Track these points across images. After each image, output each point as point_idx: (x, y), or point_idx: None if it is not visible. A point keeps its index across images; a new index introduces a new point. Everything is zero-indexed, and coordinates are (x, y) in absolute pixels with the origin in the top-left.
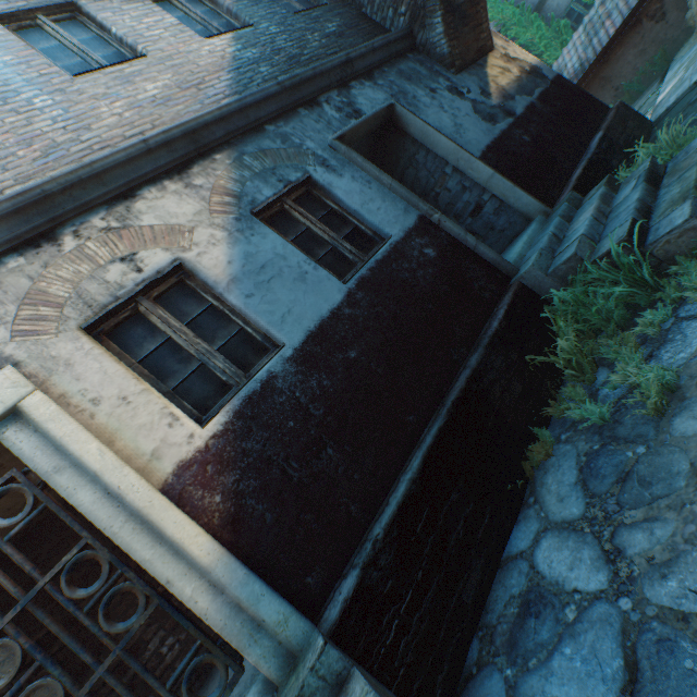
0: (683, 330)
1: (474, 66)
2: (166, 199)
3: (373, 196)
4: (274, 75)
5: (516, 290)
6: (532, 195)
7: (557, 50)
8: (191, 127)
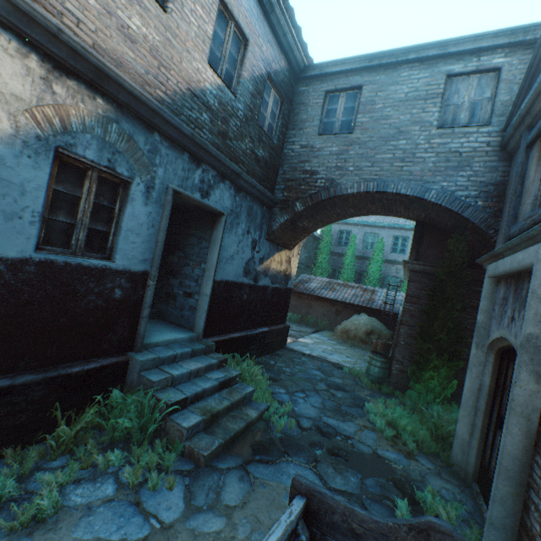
0: (105, 483)
1: (276, 246)
2: (12, 60)
3: (143, 233)
4: (205, 126)
5: (121, 361)
6: (208, 322)
7: (319, 273)
8: (108, 72)
